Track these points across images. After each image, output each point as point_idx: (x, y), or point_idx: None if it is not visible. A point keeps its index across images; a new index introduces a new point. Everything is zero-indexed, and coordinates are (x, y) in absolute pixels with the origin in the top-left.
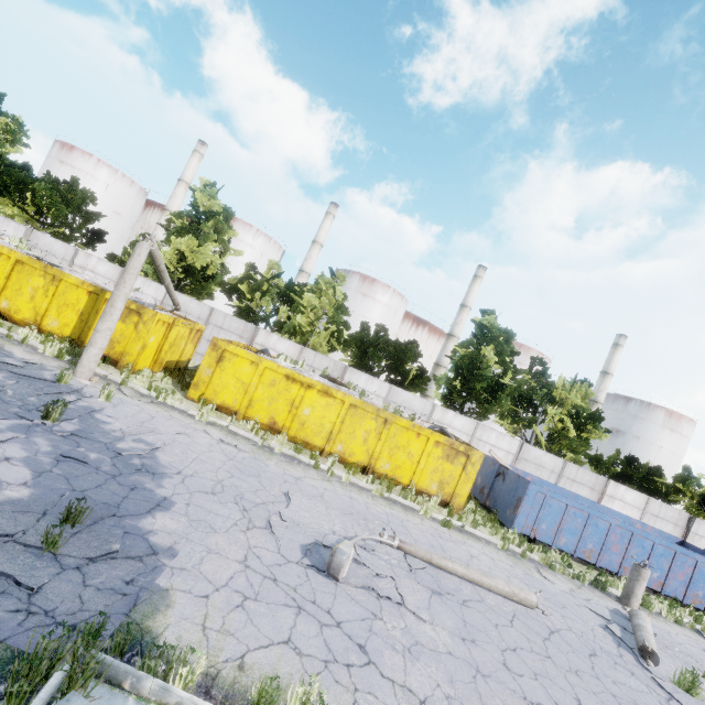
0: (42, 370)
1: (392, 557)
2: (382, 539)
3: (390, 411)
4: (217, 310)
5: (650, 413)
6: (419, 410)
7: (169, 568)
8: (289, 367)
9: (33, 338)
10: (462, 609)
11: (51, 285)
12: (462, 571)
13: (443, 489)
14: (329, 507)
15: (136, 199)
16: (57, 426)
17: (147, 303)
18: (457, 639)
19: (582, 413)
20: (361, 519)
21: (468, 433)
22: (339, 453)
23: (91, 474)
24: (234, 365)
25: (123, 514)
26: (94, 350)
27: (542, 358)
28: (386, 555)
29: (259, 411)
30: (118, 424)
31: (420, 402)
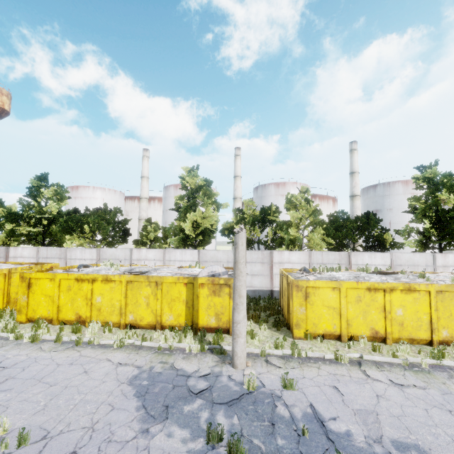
0: (218, 378)
1: None
2: None
3: None
4: None
5: None
6: (422, 263)
7: None
8: (350, 278)
9: (173, 341)
10: None
11: (157, 290)
12: None
13: None
14: None
15: (120, 200)
16: None
17: (220, 273)
18: None
19: None
20: None
21: None
22: (447, 338)
23: None
24: (319, 296)
25: None
26: (241, 340)
27: None
28: None
29: (358, 327)
30: (351, 427)
31: (420, 257)
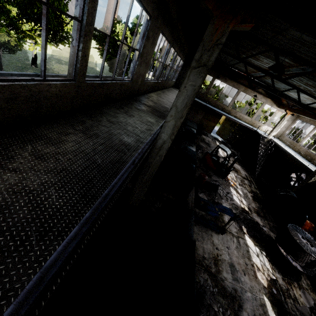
0: None
1: None
2: None
3: None
4: None
5: None
6: None
7: None
8: None
9: None
10: None
11: None
12: None
13: None
14: None
15: None
16: None
17: None
18: None
19: None
20: None
21: None
22: None
23: None
24: None
25: None
26: None
27: None
28: None
29: None
30: None
31: None
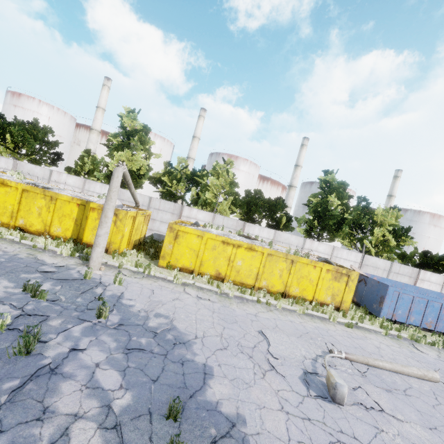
0: (69, 270)
1: (346, 367)
2: (335, 355)
3: (290, 253)
4: (154, 198)
5: (420, 217)
6: (295, 244)
7: (250, 437)
8: (219, 234)
9: (50, 244)
10: (409, 400)
11: (50, 204)
12: (389, 366)
13: (334, 299)
14: (287, 334)
15: (69, 125)
16: (108, 321)
17: (116, 205)
18: (428, 430)
19: (398, 230)
20: (309, 339)
21: (328, 254)
22: (265, 286)
23: (152, 359)
24: (186, 239)
25: (193, 392)
26: (99, 249)
27: (365, 196)
28: (342, 367)
29: (208, 267)
30: (138, 304)
31: (295, 239)
